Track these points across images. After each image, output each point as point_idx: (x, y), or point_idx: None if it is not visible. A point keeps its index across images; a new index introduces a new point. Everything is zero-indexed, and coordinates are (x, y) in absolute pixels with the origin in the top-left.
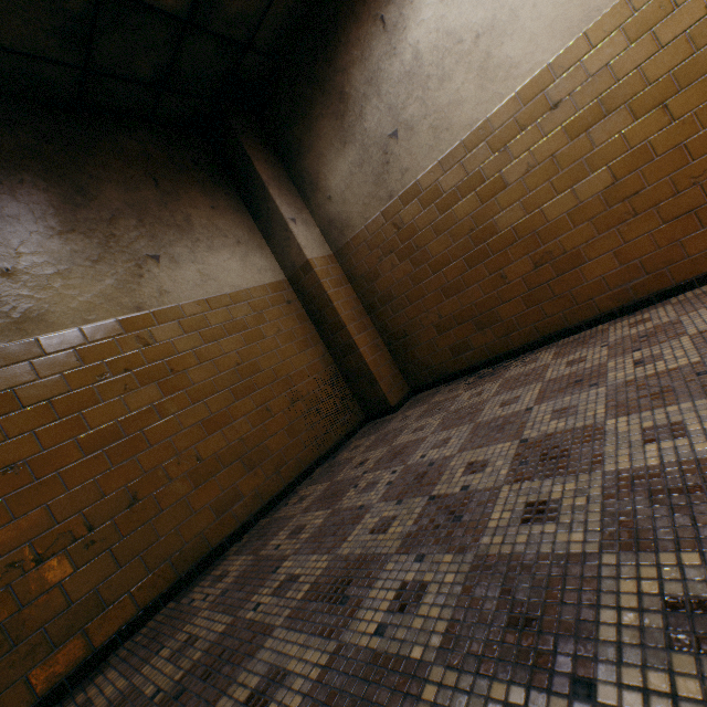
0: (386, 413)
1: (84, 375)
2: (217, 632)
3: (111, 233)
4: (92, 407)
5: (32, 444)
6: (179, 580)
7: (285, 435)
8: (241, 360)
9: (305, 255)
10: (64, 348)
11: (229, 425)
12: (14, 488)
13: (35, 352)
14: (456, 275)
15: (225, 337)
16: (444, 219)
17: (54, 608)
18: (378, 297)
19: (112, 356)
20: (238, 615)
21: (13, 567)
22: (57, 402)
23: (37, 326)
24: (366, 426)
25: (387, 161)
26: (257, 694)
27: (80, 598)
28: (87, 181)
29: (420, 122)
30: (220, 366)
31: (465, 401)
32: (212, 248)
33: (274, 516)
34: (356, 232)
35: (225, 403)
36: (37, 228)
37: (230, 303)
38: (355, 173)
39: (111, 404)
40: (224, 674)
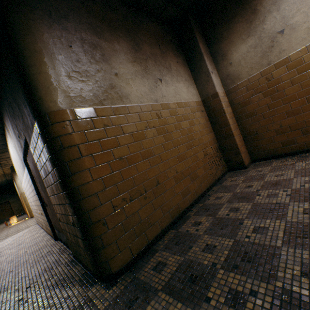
0: (240, 168)
1: (141, 125)
2: (227, 244)
3: (146, 65)
4: (143, 139)
5: (127, 150)
6: (172, 221)
7: (202, 169)
8: (188, 133)
9: (215, 89)
10: (134, 112)
11: (185, 160)
12: (122, 167)
13: (126, 111)
14: (298, 106)
15: (183, 121)
16: (300, 76)
17: (136, 221)
18: (245, 114)
19: (149, 119)
20: (235, 239)
21: (123, 200)
22: (133, 135)
23: (126, 100)
24: (229, 173)
25: (272, 45)
26: (307, 273)
27: (143, 219)
28: (138, 41)
29: (300, 25)
30: (181, 133)
31: (304, 166)
32: (177, 80)
33: (205, 203)
34: (241, 81)
35: (183, 150)
36: (124, 57)
37: (184, 106)
38: (250, 51)
39: (149, 140)
40: (262, 262)
